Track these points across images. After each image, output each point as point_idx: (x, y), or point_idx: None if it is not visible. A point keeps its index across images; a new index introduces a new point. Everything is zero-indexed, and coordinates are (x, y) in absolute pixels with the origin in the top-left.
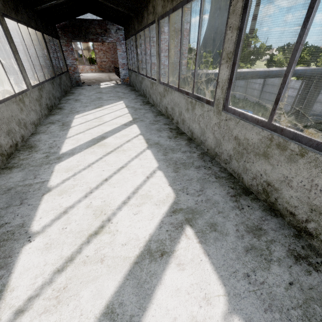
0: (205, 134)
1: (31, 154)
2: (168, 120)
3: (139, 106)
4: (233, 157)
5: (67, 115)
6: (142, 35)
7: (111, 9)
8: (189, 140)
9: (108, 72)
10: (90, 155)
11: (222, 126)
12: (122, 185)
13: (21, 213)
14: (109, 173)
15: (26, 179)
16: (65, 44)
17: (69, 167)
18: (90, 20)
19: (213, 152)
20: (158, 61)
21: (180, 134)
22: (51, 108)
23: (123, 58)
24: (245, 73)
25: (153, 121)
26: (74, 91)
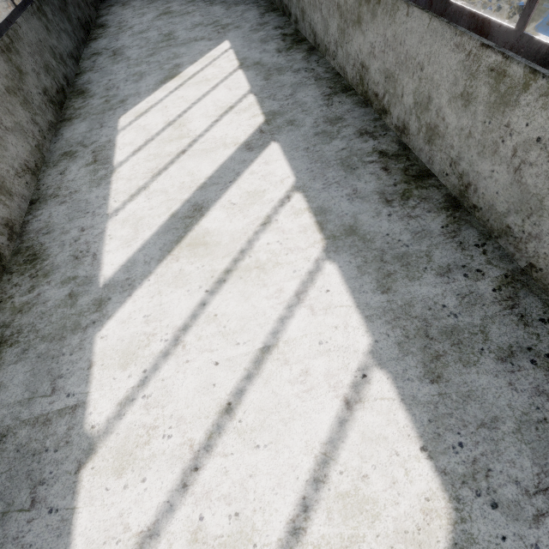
0: (541, 216)
1: (36, 286)
2: (369, 114)
3: (274, 60)
4: None
5: (99, 119)
6: None
7: None
8: (453, 210)
9: None
10: (173, 292)
11: None
12: (276, 441)
13: (37, 547)
14: (234, 376)
15: (35, 395)
16: None
17: (128, 344)
18: None
19: None
20: None
21: (418, 178)
22: (61, 98)
23: None
24: None
25: (325, 123)
26: (106, 17)
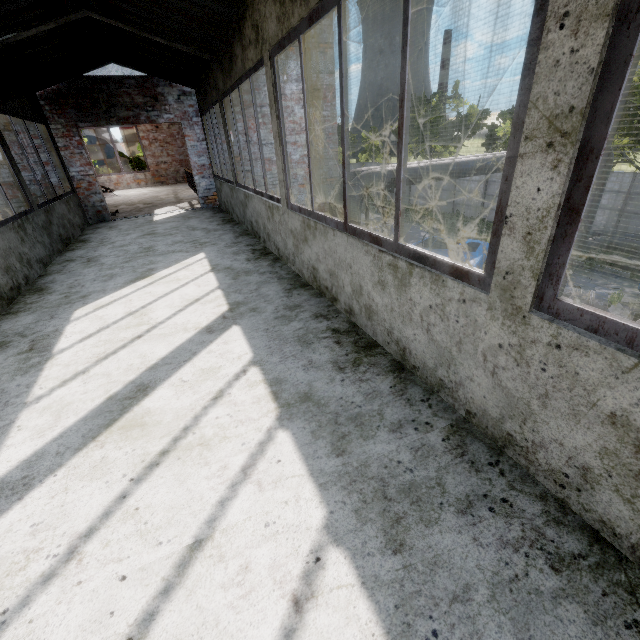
0: (455, 365)
1: None
2: (324, 302)
3: (243, 266)
4: (601, 480)
5: (52, 311)
6: (238, 103)
7: (160, 48)
8: (399, 372)
9: (175, 184)
10: (85, 486)
11: (536, 362)
12: None
13: None
14: (145, 593)
15: None
16: (63, 133)
17: None
18: (116, 78)
19: (495, 428)
20: (281, 156)
21: (366, 348)
22: (14, 294)
23: (199, 154)
24: (461, 164)
25: (285, 309)
26: (90, 235)
